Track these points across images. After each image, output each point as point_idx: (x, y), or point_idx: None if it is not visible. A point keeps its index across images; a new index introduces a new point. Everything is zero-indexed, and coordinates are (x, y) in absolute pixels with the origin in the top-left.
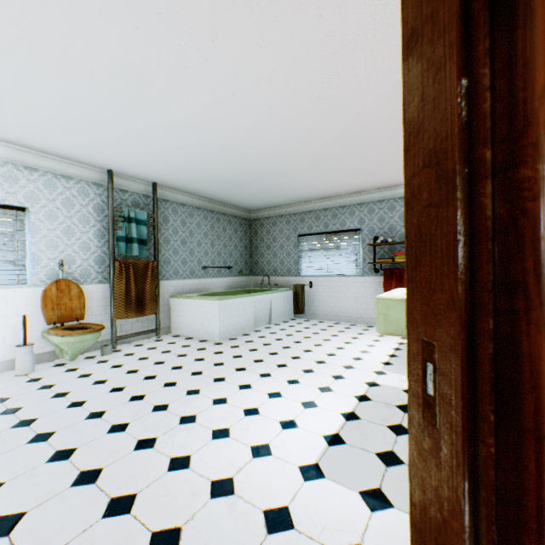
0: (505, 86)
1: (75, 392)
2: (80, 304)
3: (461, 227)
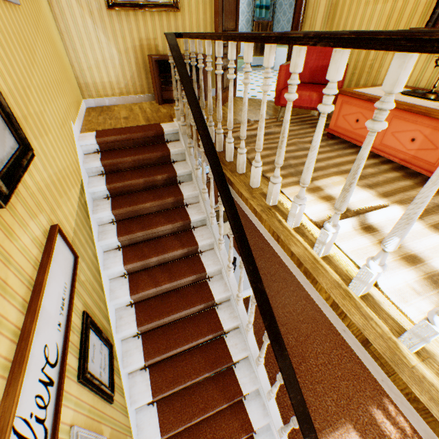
0: (296, 4)
1: (239, 79)
2: (239, 47)
3: (292, 22)
